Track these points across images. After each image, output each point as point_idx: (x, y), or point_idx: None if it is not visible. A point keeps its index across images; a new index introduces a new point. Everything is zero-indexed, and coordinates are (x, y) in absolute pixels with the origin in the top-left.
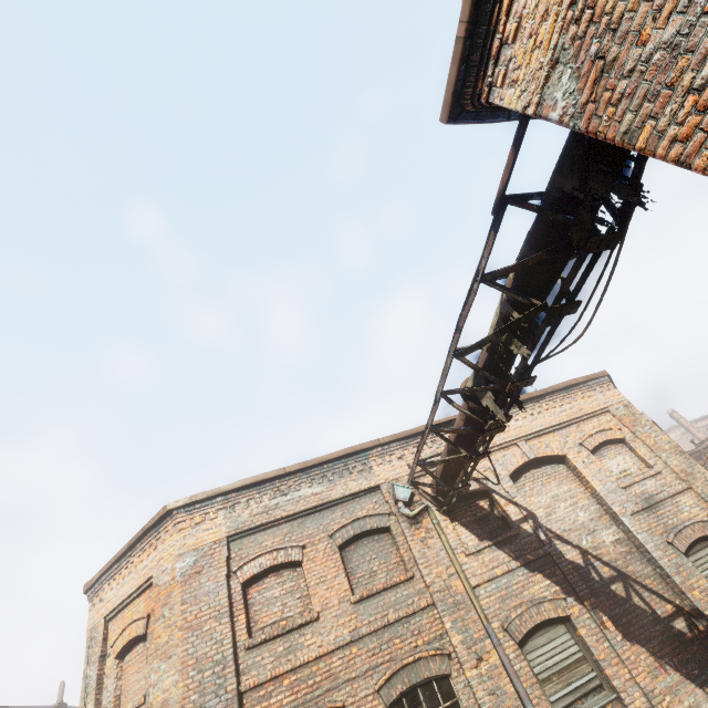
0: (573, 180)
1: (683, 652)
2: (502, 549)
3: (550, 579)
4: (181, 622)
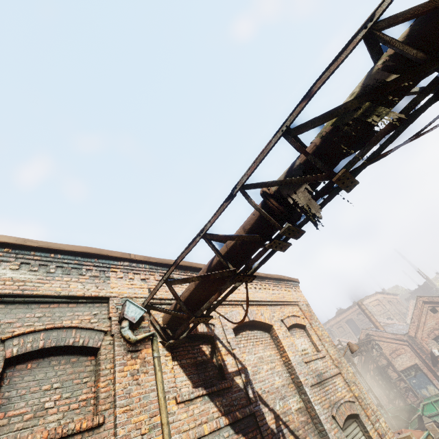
0: None
1: None
2: (214, 401)
3: None
4: None
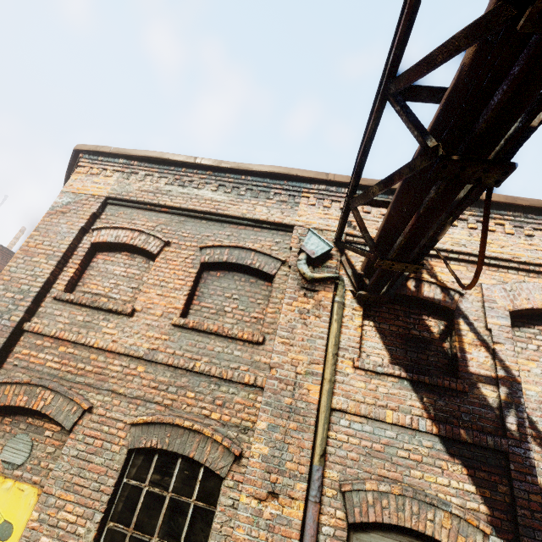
0: None
1: None
2: (420, 394)
3: (478, 487)
4: (24, 243)
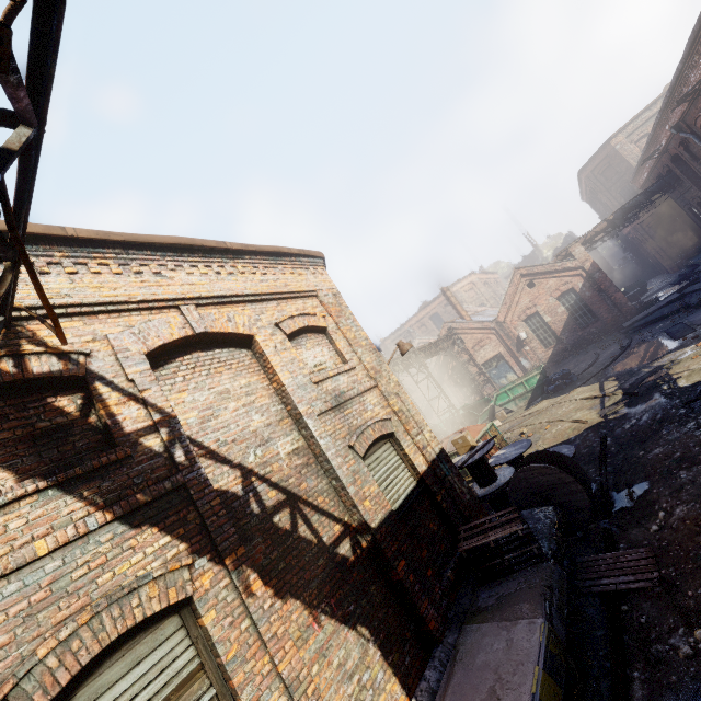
0: None
1: (343, 585)
2: (77, 492)
3: (172, 532)
4: None
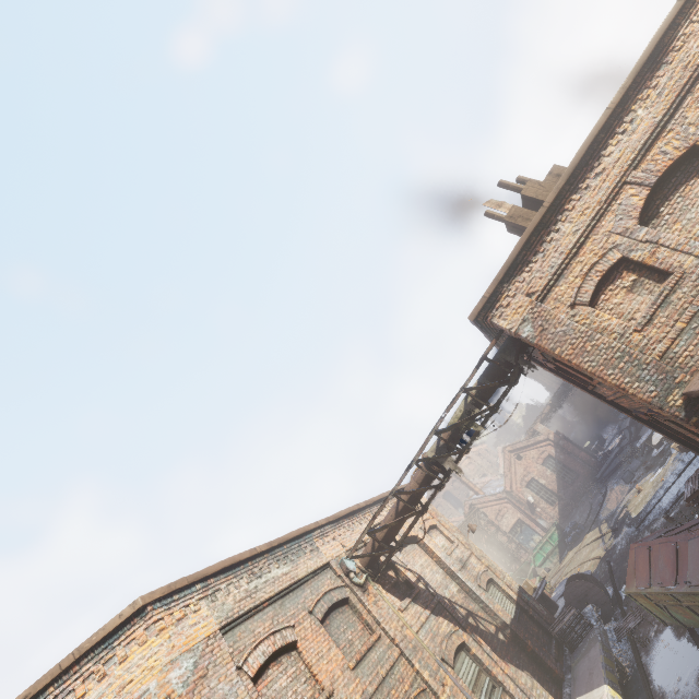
0: (511, 358)
1: (509, 652)
2: (417, 603)
3: (446, 619)
4: None
